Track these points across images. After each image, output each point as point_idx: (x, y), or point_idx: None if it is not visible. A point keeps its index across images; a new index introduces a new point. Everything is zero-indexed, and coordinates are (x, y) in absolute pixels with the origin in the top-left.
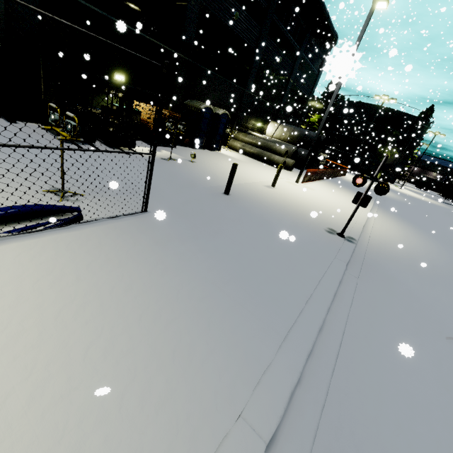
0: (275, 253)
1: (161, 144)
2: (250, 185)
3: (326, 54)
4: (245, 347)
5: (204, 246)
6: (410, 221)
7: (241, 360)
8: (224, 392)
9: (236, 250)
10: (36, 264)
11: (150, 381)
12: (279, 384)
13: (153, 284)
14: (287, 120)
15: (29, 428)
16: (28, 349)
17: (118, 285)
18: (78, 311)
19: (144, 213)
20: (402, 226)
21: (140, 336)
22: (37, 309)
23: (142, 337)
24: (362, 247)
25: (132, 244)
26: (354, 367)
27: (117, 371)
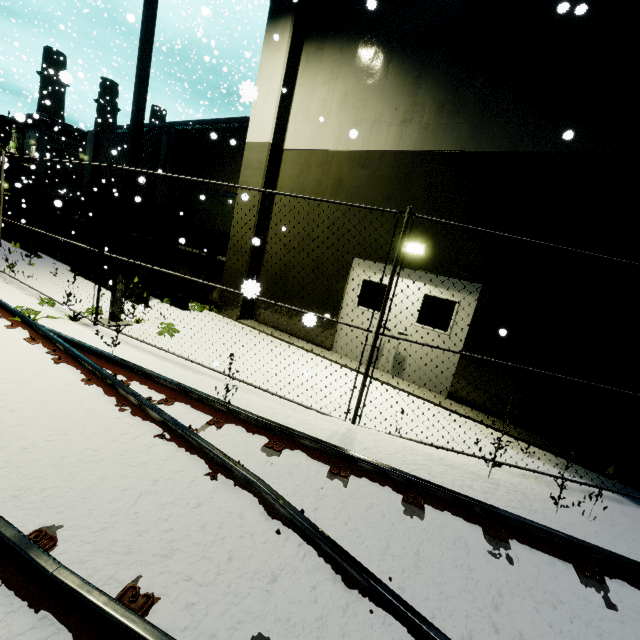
0: None
1: None
2: None
3: None
4: None
5: None
6: None
7: None
8: None
9: None
10: None
11: None
12: None
13: None
14: None
15: None
16: None
17: None
18: None
19: None
20: None
21: None
22: None
23: None
24: None
25: None
26: None
27: None
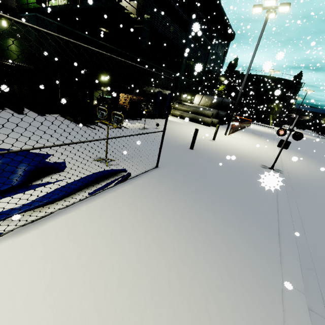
0: (242, 185)
1: (132, 118)
2: (200, 141)
3: (227, 46)
4: (262, 243)
5: (202, 185)
6: (304, 153)
7: (264, 251)
8: (266, 269)
9: (220, 186)
10: (127, 206)
11: (227, 266)
12: (292, 262)
13: (192, 212)
14: (206, 92)
15: (189, 294)
16: (159, 254)
17: (175, 214)
18: (167, 231)
19: (157, 168)
20: (301, 157)
21: (206, 242)
22: (147, 232)
23: (208, 243)
24: (286, 175)
25: (165, 189)
26: (320, 251)
27: (208, 262)
